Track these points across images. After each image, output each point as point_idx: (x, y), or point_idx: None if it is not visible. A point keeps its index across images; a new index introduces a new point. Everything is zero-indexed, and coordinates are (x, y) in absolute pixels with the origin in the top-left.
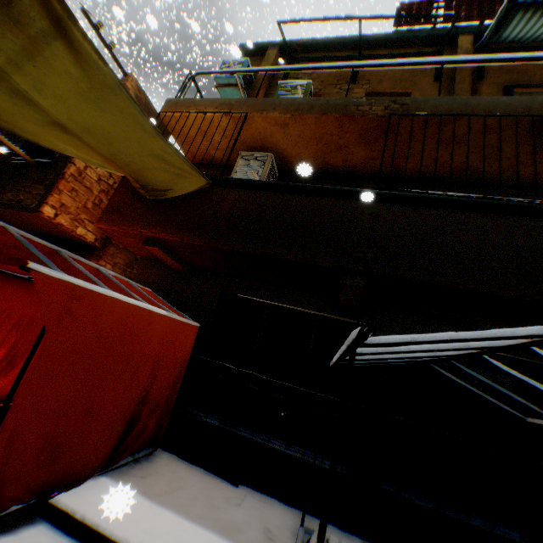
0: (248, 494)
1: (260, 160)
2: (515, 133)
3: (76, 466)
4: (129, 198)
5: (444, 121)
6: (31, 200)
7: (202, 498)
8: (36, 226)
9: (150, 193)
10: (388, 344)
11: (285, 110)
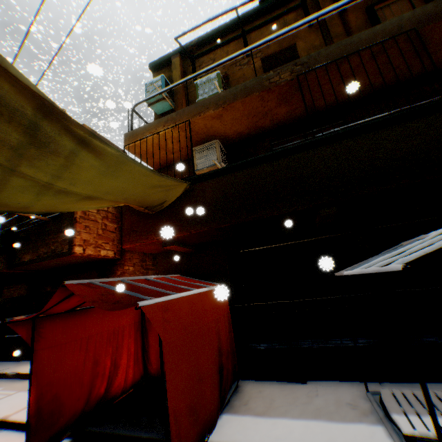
0: (317, 385)
1: (210, 148)
2: (399, 51)
3: (207, 415)
4: (136, 219)
5: (339, 64)
6: (61, 247)
7: (292, 401)
8: (69, 263)
9: (152, 209)
10: (408, 262)
11: (216, 106)
